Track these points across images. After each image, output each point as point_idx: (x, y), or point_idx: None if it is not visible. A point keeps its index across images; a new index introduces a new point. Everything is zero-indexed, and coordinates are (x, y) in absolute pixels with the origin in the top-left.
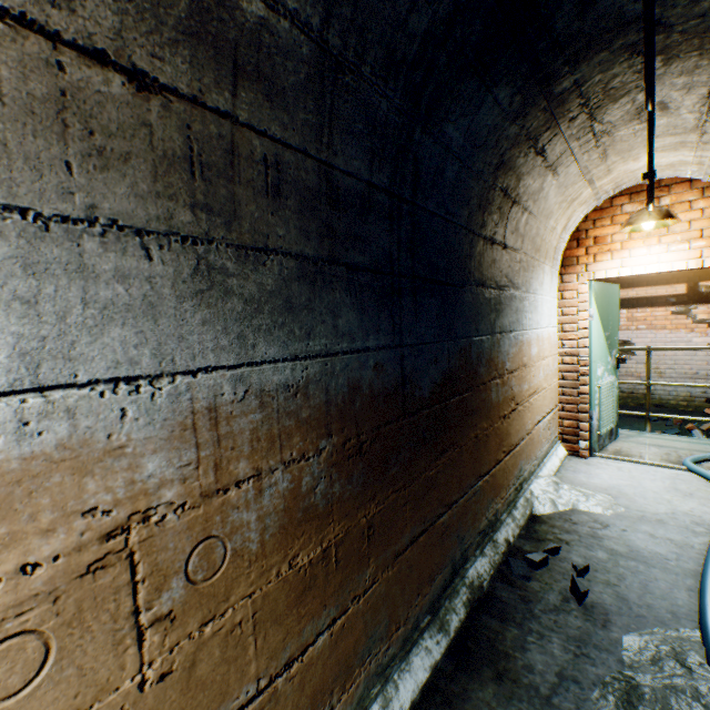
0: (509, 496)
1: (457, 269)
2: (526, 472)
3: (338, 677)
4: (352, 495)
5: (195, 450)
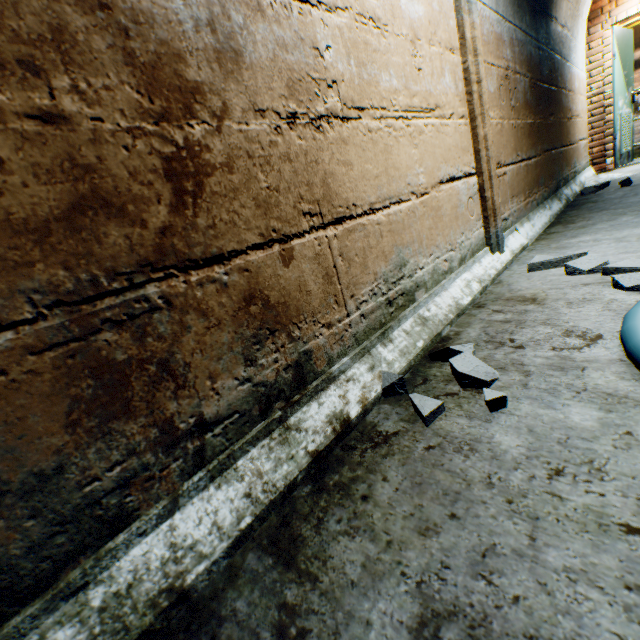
0: (571, 174)
1: (548, 5)
2: (576, 168)
3: (536, 183)
4: (533, 107)
5: (511, 54)
